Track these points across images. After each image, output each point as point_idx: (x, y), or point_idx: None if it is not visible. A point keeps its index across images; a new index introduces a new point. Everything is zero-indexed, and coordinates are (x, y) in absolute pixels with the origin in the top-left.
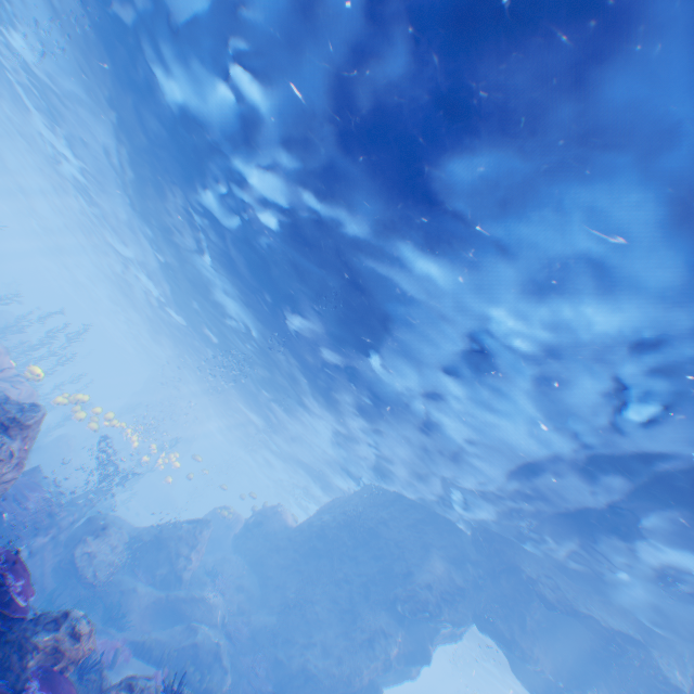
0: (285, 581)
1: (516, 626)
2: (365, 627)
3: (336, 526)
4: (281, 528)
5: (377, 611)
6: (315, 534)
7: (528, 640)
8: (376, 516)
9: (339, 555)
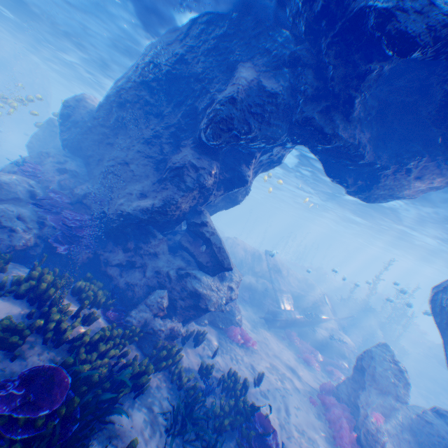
0: (104, 157)
1: (340, 118)
2: (175, 168)
3: (132, 87)
4: (91, 116)
5: (186, 152)
6: (115, 105)
7: (352, 131)
8: (171, 57)
9: (144, 117)
